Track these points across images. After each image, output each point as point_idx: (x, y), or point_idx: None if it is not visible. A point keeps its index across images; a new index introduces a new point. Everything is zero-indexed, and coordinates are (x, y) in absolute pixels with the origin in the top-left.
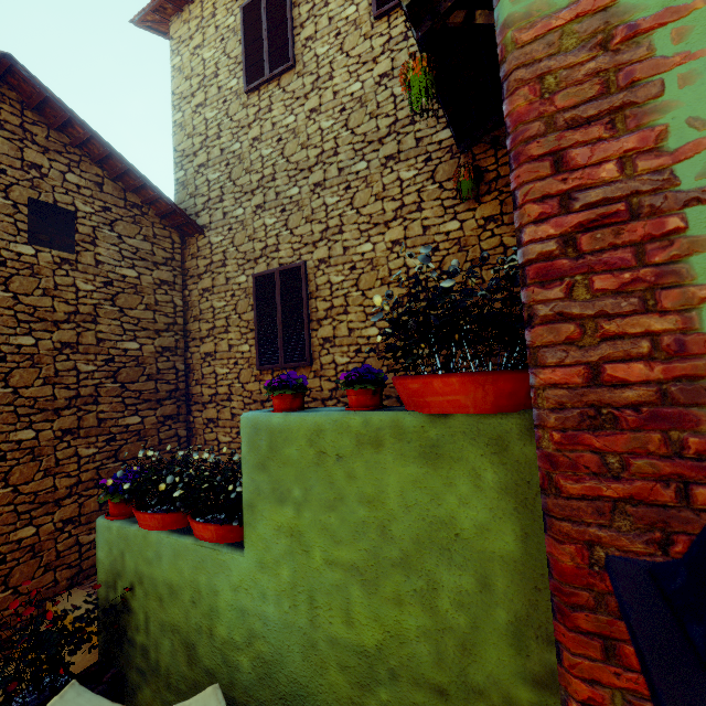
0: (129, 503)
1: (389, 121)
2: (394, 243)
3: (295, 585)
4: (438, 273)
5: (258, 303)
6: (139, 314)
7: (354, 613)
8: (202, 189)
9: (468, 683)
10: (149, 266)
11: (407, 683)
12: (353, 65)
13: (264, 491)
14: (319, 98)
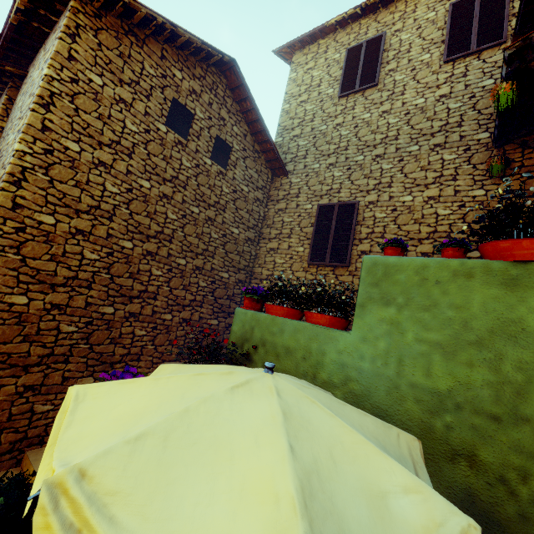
0: (257, 303)
1: (442, 123)
2: (429, 198)
3: (388, 351)
4: (461, 221)
5: (318, 222)
6: (243, 214)
7: (433, 370)
8: (292, 149)
9: (518, 414)
10: (254, 188)
11: (469, 412)
12: (421, 88)
13: (374, 298)
14: (391, 105)
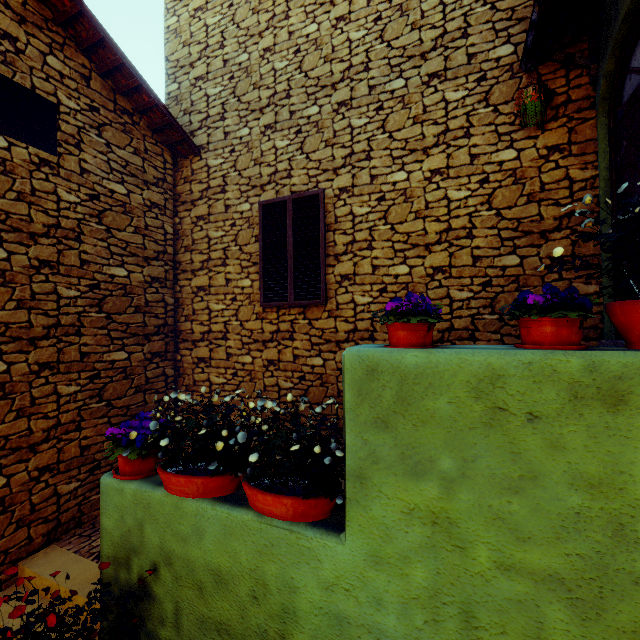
0: (146, 458)
1: (436, 34)
2: (433, 172)
3: (436, 592)
4: (486, 207)
5: (265, 234)
6: (127, 238)
7: None
8: (199, 105)
9: None
10: (139, 184)
11: None
12: None
13: (384, 458)
14: (349, 5)
